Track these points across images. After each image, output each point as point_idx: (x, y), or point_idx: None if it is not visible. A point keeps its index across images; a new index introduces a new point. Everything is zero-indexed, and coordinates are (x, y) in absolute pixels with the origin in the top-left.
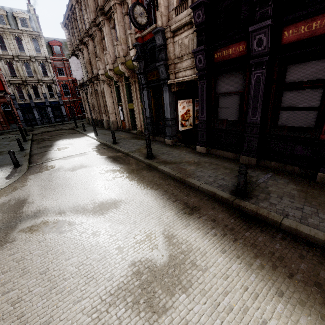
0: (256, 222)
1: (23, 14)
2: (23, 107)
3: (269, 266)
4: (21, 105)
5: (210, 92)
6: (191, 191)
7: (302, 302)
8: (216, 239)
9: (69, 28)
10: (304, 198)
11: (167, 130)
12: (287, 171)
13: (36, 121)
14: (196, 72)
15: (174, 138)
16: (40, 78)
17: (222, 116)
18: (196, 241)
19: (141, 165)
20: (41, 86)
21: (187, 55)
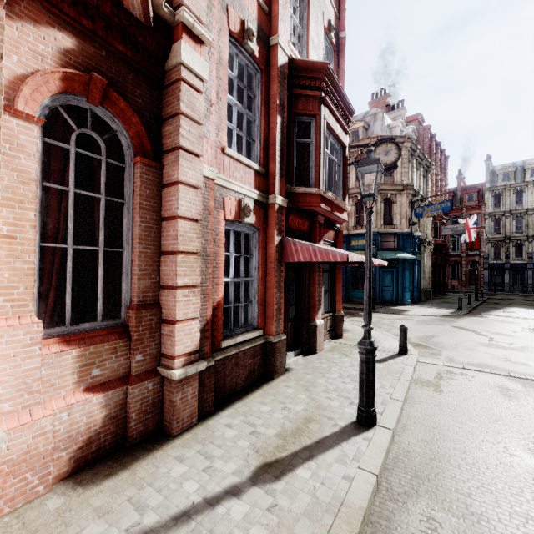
0: None
1: None
2: (493, 268)
3: None
4: (491, 265)
5: None
6: None
7: None
8: None
9: None
10: None
11: None
12: None
13: (503, 285)
14: None
15: None
16: (531, 234)
17: None
18: None
19: None
20: (528, 243)
21: None
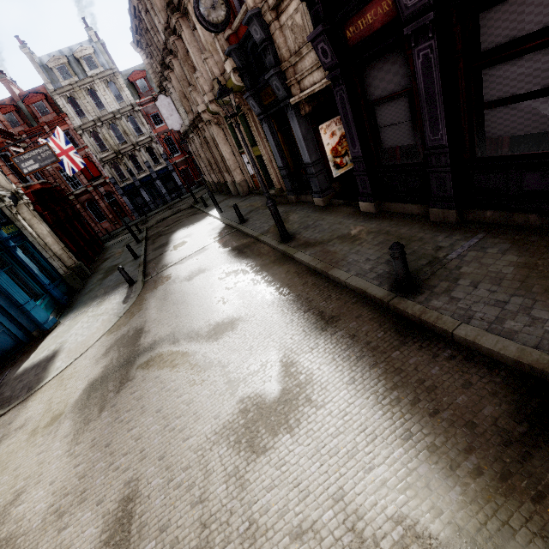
0: (418, 334)
1: (86, 50)
2: (128, 191)
3: (409, 400)
4: (124, 189)
5: (357, 104)
6: (335, 290)
7: (433, 448)
8: (347, 365)
9: (143, 47)
10: (522, 280)
11: (312, 183)
12: (517, 225)
13: (148, 205)
14: (326, 73)
15: (327, 193)
16: (134, 141)
17: (387, 142)
18: (320, 369)
19: (273, 255)
20: (139, 152)
21: (305, 45)
